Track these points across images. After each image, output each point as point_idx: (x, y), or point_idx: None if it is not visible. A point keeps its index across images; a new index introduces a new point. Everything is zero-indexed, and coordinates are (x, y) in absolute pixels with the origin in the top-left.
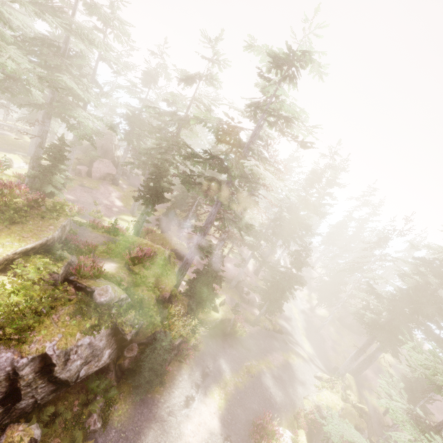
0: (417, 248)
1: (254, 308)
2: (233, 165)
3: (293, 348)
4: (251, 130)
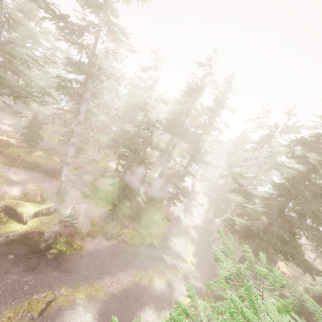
0: (295, 131)
1: (135, 222)
2: None
3: (160, 265)
4: None
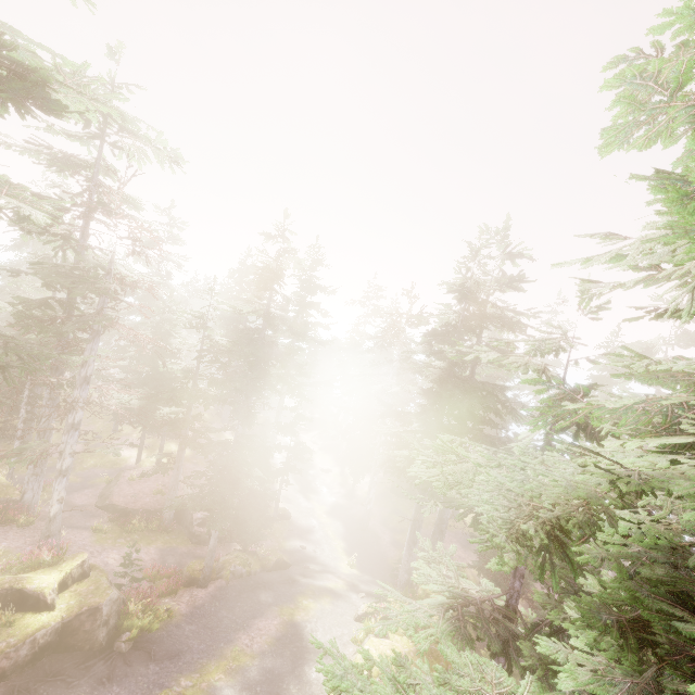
0: (424, 322)
1: (228, 545)
2: None
3: (309, 585)
4: None
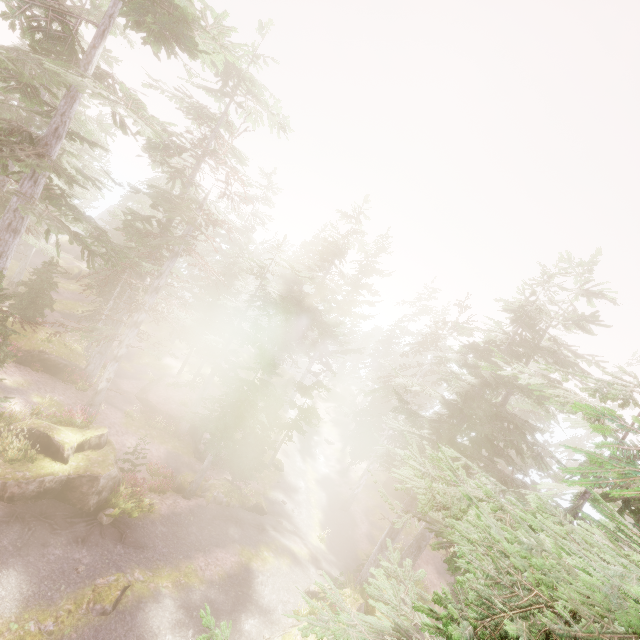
0: (468, 333)
1: (222, 471)
2: (9, 54)
3: (275, 539)
4: (97, 26)
